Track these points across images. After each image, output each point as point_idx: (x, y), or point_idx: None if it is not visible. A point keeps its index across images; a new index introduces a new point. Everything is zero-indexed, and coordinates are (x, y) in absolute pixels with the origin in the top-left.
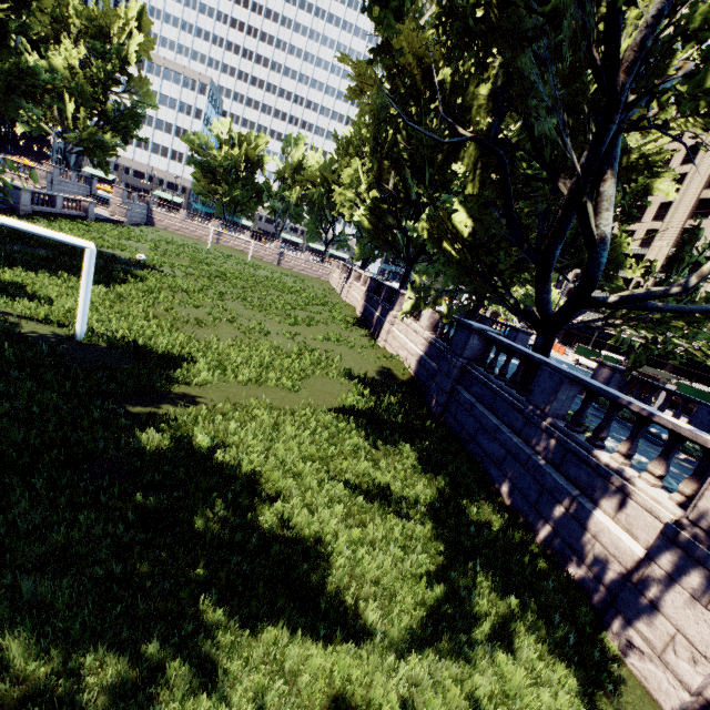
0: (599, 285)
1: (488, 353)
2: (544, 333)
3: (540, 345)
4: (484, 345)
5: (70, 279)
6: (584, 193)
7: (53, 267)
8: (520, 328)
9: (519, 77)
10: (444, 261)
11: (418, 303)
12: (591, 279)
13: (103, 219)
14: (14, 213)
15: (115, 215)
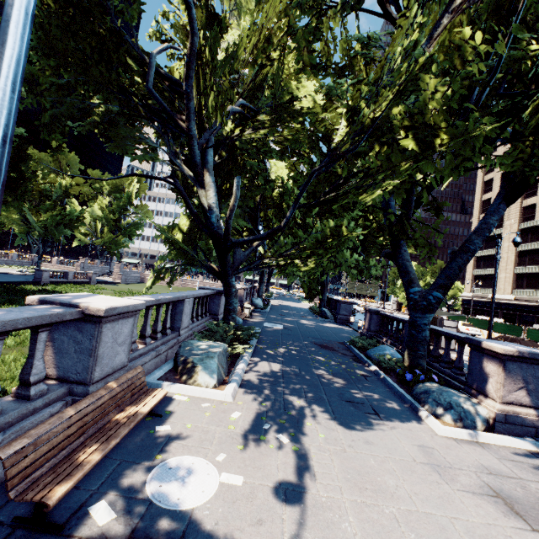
0: (377, 254)
1: (218, 306)
2: (222, 280)
3: (224, 289)
4: (213, 301)
5: (7, 306)
6: (195, 185)
7: (3, 302)
8: (340, 300)
9: (121, 139)
10: (172, 249)
11: (156, 278)
12: (214, 233)
13: (104, 282)
14: (38, 284)
15: (116, 279)
